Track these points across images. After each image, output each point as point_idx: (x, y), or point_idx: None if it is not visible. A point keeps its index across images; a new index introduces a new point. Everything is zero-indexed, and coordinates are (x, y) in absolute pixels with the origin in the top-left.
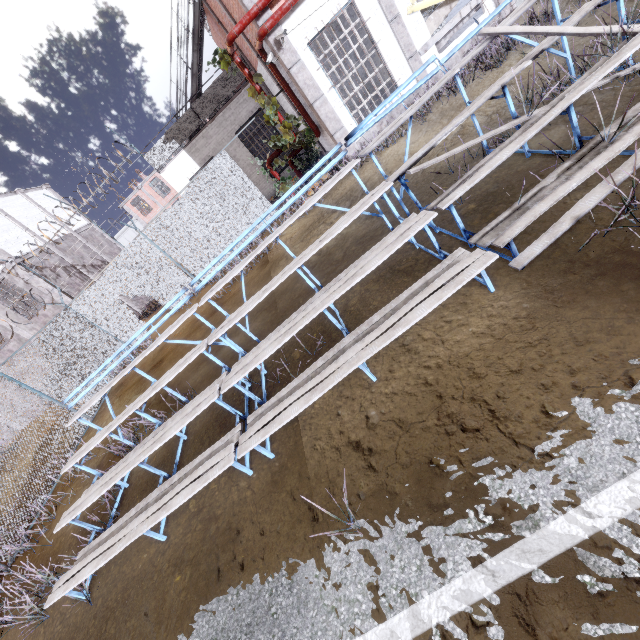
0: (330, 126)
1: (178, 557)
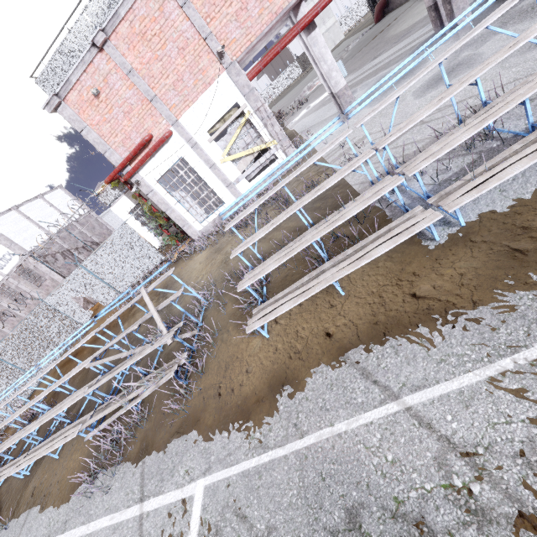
0: (179, 223)
1: None
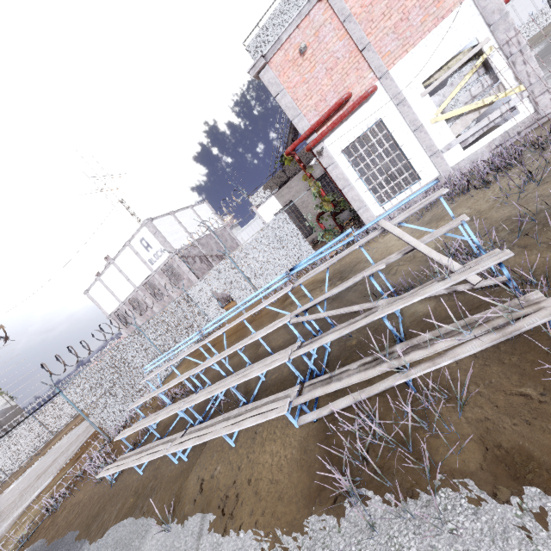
0: (355, 205)
1: (138, 488)
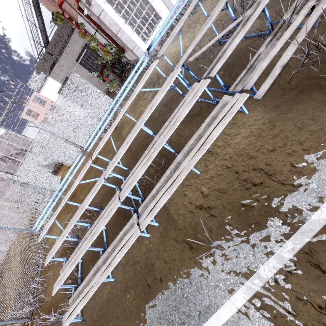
0: (129, 45)
1: (124, 286)
